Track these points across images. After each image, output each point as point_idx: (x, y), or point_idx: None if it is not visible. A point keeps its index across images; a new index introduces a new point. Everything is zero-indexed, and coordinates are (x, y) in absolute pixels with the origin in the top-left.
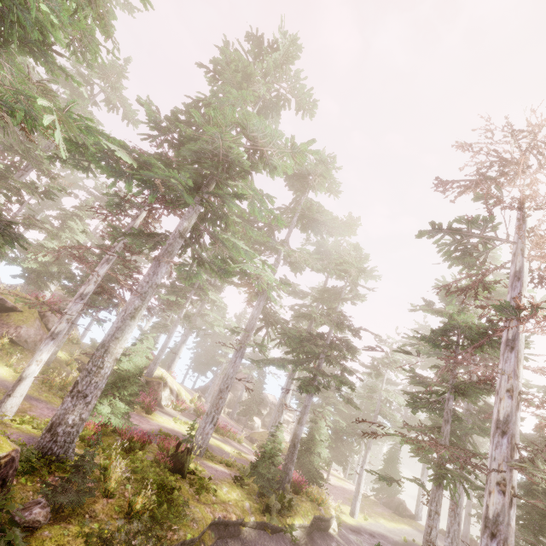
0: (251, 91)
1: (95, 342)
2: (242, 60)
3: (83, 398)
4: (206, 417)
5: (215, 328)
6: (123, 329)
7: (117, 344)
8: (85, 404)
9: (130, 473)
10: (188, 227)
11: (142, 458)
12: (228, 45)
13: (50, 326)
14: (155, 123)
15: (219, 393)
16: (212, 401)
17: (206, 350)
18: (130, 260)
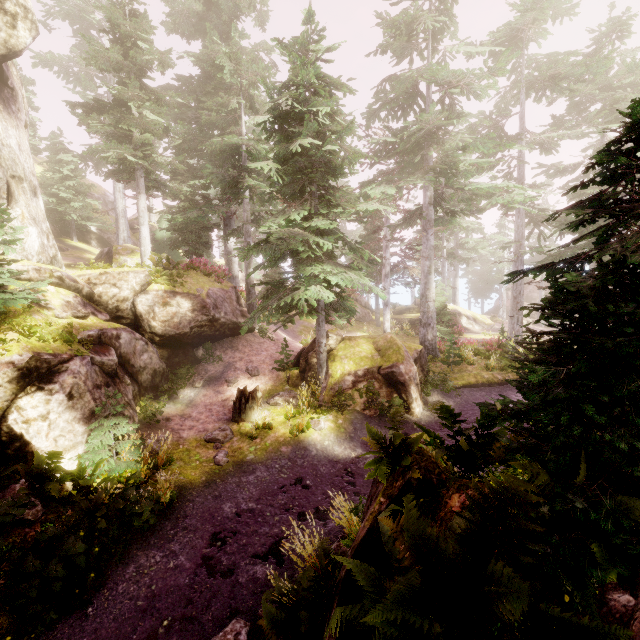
0: (431, 62)
1: (393, 304)
2: (400, 19)
3: (429, 326)
4: (511, 320)
5: (479, 250)
6: (428, 283)
7: (429, 292)
8: (431, 329)
9: (475, 356)
10: (431, 194)
11: (477, 350)
12: (381, 16)
13: (363, 305)
14: (375, 142)
15: (514, 300)
16: (511, 308)
17: (479, 275)
18: (402, 239)
